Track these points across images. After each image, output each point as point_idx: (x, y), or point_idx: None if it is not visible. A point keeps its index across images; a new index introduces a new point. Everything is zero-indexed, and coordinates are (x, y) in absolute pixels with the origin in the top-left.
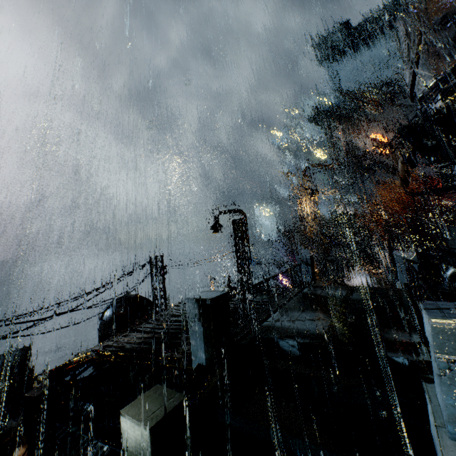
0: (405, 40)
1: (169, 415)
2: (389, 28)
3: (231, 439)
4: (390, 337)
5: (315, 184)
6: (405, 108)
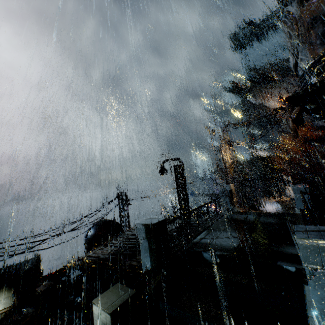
0: (288, 35)
1: (124, 304)
2: None
3: (168, 323)
4: (283, 250)
5: (232, 138)
6: None
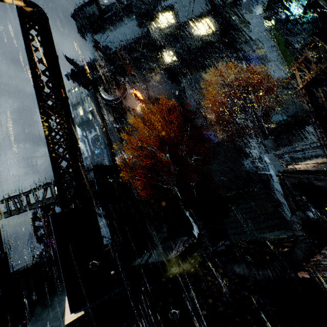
0: None
1: None
2: (129, 11)
3: None
4: None
5: None
6: (152, 71)
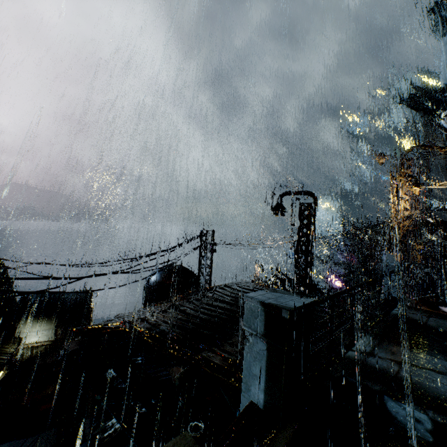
0: None
1: None
2: None
3: None
4: None
5: (417, 173)
6: None
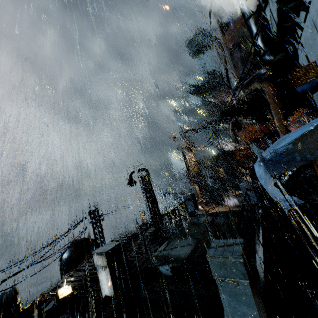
0: (218, 57)
1: None
2: None
3: None
4: None
5: (192, 142)
6: None
